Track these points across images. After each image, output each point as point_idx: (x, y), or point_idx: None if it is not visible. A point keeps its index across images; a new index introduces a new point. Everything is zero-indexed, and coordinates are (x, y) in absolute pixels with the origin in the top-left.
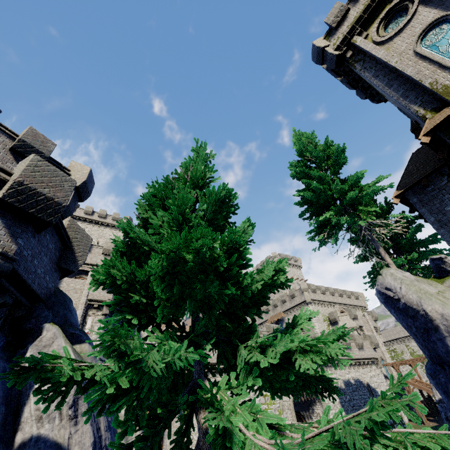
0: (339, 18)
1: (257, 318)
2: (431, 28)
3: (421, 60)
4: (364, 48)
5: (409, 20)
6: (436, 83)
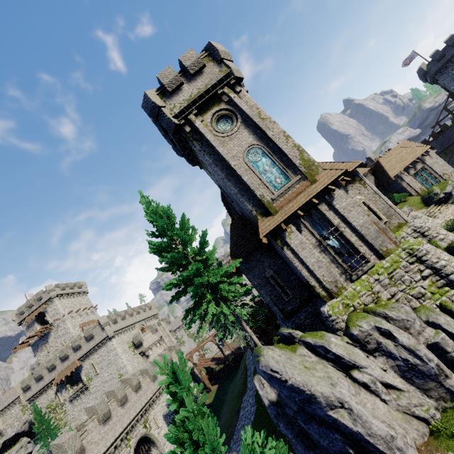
0: (174, 86)
1: (34, 384)
2: (251, 148)
3: (249, 171)
4: (205, 134)
5: (236, 131)
6: (263, 196)
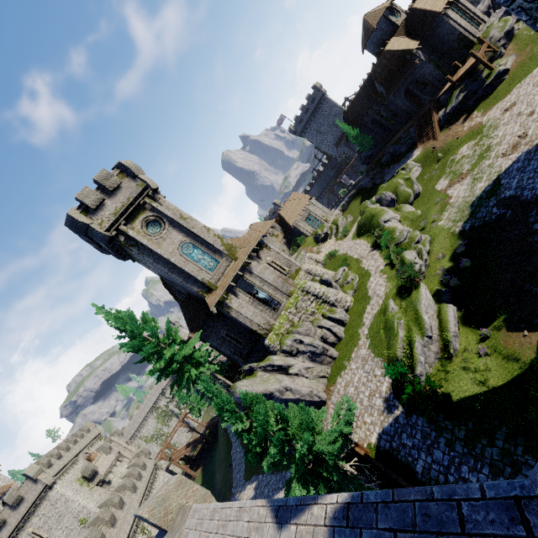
0: (97, 203)
1: None
2: (183, 244)
3: (187, 262)
4: (141, 241)
5: (167, 232)
6: (204, 279)
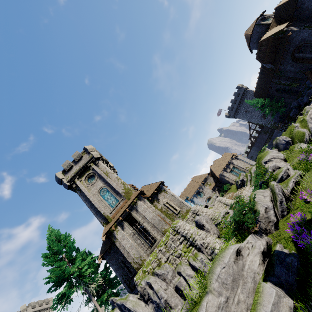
0: (69, 168)
1: None
2: (102, 188)
3: (100, 200)
4: (80, 187)
5: (95, 182)
6: (105, 213)
